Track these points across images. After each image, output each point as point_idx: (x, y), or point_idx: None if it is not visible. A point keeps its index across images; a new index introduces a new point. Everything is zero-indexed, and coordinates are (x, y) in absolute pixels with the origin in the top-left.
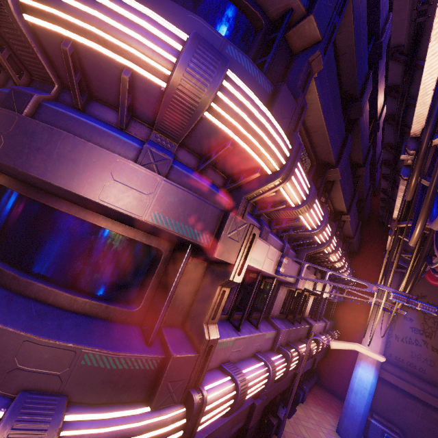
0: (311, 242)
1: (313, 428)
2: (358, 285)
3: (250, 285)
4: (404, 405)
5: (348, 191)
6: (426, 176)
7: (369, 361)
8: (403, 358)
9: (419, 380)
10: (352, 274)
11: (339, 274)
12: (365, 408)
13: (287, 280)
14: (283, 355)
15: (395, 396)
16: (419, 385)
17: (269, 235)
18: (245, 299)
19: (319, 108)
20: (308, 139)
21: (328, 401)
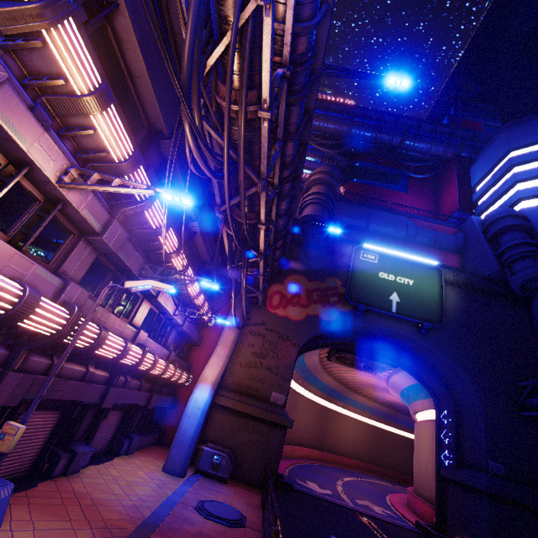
0: (129, 197)
1: (131, 469)
2: (217, 324)
3: (23, 203)
4: (239, 427)
5: (195, 192)
6: (215, 129)
7: (207, 382)
8: (243, 383)
9: (253, 399)
10: (205, 299)
11: (125, 180)
12: (196, 430)
13: (85, 217)
14: (68, 309)
15: (232, 421)
16: (252, 403)
17: (55, 135)
18: (10, 218)
19: (136, 43)
20: (133, 85)
21: (166, 453)
